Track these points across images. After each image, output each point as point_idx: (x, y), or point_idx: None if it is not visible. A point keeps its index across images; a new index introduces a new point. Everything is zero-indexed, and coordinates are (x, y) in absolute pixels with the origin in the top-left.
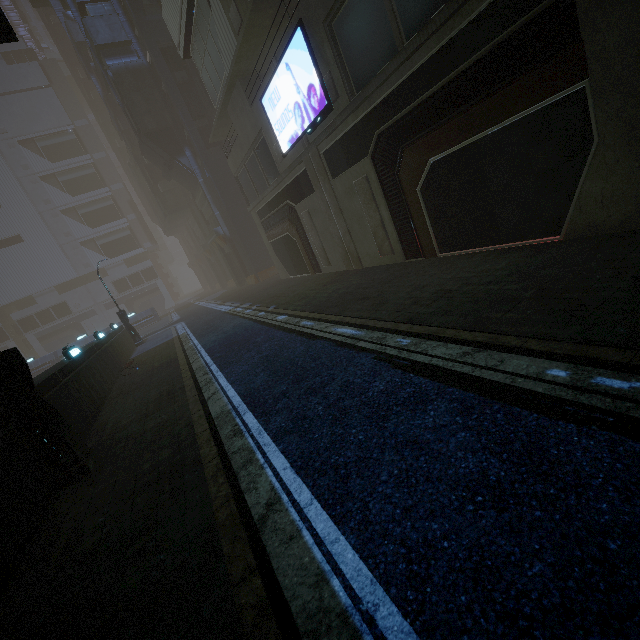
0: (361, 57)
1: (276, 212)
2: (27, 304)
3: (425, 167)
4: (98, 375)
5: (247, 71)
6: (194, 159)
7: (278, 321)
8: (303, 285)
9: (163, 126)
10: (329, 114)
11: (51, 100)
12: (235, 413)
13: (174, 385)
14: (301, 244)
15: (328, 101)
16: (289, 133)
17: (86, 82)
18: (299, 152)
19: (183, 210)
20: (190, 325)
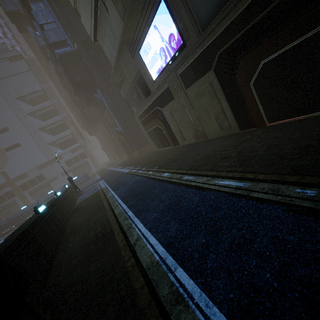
0: (205, 7)
1: (149, 115)
2: (24, 177)
3: (257, 67)
4: (57, 221)
5: (129, 39)
6: (102, 94)
7: (165, 177)
8: (170, 153)
9: (85, 79)
10: (183, 49)
11: (31, 77)
12: (165, 267)
13: (105, 228)
14: (166, 130)
15: (183, 41)
16: (157, 67)
17: (47, 66)
18: (163, 77)
19: (98, 121)
20: (107, 181)
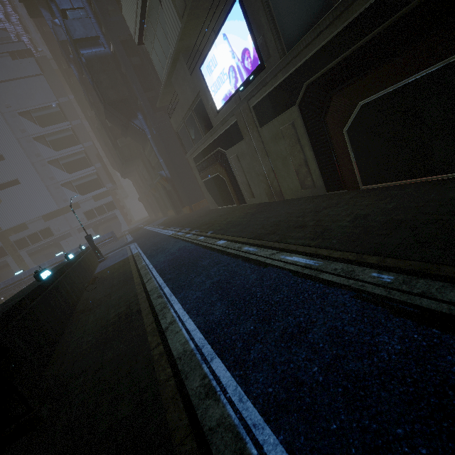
0: (293, 19)
1: (209, 157)
2: (21, 229)
3: (354, 110)
4: (65, 293)
5: (188, 47)
6: (144, 121)
7: (219, 245)
8: (232, 214)
9: (122, 97)
10: (260, 73)
11: (42, 84)
12: (200, 356)
13: (131, 307)
14: (229, 182)
15: (261, 61)
16: (223, 92)
17: (67, 71)
18: (231, 108)
19: (135, 159)
20: (141, 246)
